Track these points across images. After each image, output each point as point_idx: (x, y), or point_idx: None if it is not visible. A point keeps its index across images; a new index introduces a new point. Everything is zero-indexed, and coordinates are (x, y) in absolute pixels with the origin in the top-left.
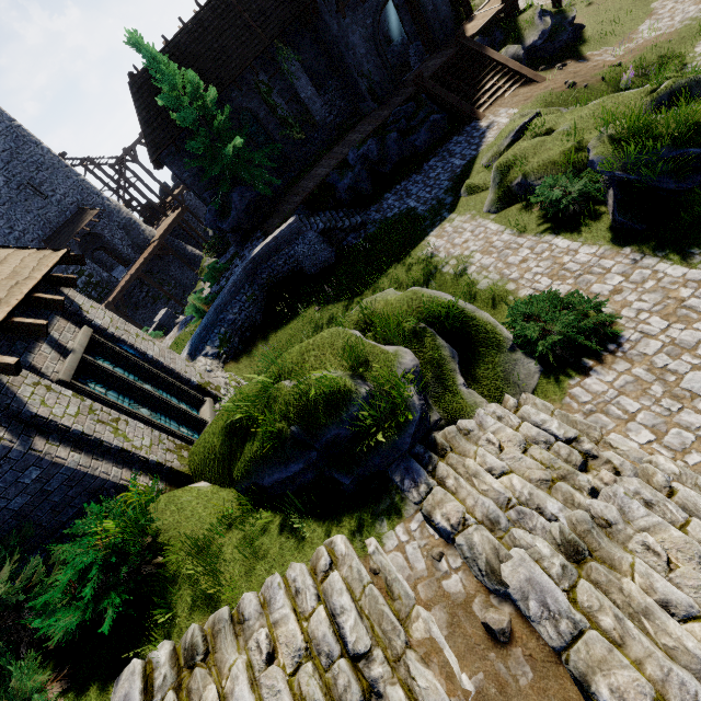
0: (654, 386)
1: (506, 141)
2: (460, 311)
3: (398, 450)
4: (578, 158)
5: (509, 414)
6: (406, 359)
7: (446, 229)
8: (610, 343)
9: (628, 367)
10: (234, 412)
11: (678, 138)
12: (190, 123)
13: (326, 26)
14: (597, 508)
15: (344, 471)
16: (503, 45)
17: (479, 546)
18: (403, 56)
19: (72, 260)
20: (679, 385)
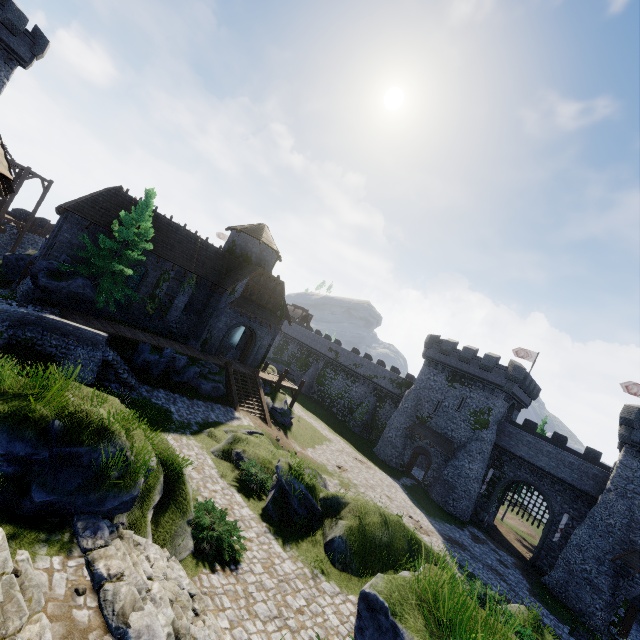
0: (242, 599)
1: (243, 430)
2: (182, 473)
3: (103, 505)
4: (269, 466)
5: (165, 557)
6: (154, 459)
7: (183, 439)
8: (234, 564)
9: (235, 582)
10: (3, 373)
11: (309, 486)
12: (121, 235)
13: (219, 300)
14: (193, 629)
15: (47, 488)
16: (267, 395)
17: (123, 594)
18: (225, 348)
19: (7, 185)
20: (254, 606)
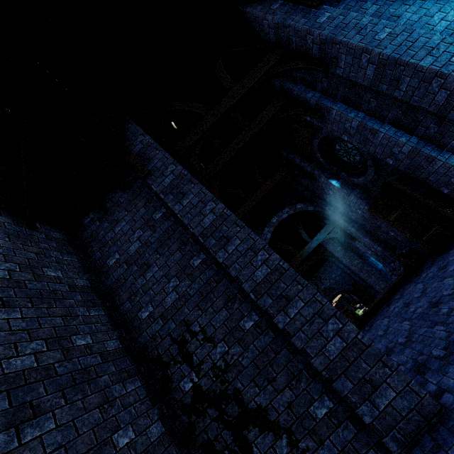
0: None
1: None
2: None
3: None
4: None
5: None
6: None
7: None
8: None
9: None
10: None
11: None
12: None
13: None
14: None
15: None
16: None
17: None
18: None
19: None
20: None
